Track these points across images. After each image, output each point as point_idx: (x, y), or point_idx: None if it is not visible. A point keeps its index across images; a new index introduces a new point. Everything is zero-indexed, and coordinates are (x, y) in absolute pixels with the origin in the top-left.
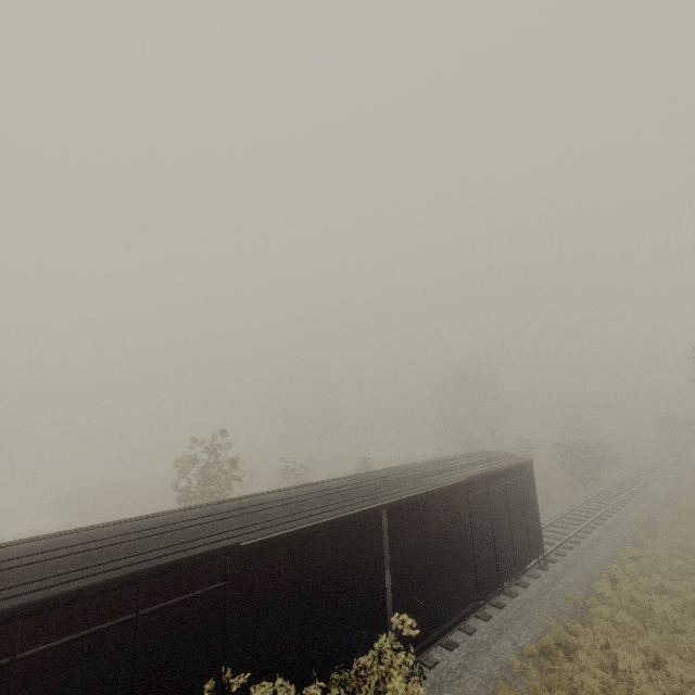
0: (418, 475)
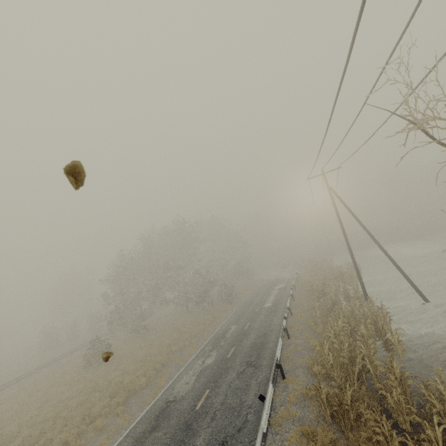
0: None
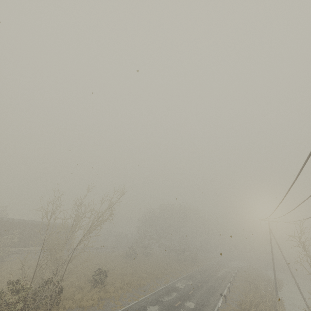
0: (44, 222)
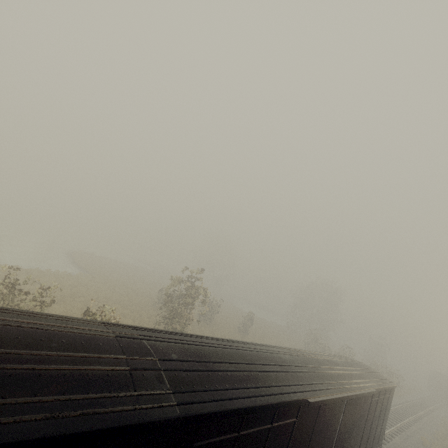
0: (348, 373)
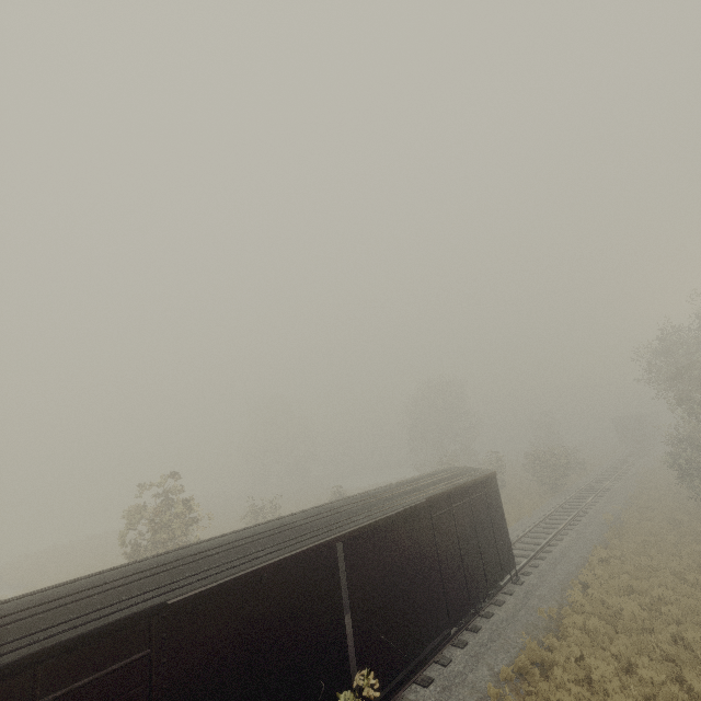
0: (378, 500)
